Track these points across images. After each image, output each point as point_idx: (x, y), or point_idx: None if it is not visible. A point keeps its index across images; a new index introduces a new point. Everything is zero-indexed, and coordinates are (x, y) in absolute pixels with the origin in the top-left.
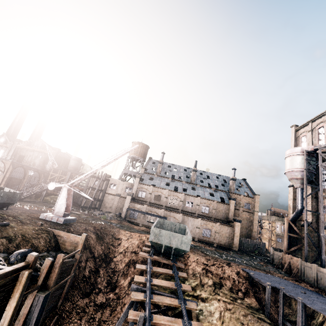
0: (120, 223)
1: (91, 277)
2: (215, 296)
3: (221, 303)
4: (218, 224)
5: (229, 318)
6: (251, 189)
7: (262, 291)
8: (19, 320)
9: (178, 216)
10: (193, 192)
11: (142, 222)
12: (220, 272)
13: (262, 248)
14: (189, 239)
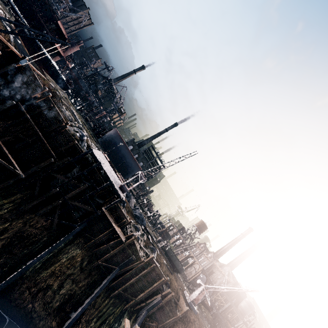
0: None
1: None
2: None
3: None
4: None
5: None
6: None
7: None
8: (152, 298)
9: None
10: None
11: None
12: None
13: None
14: None
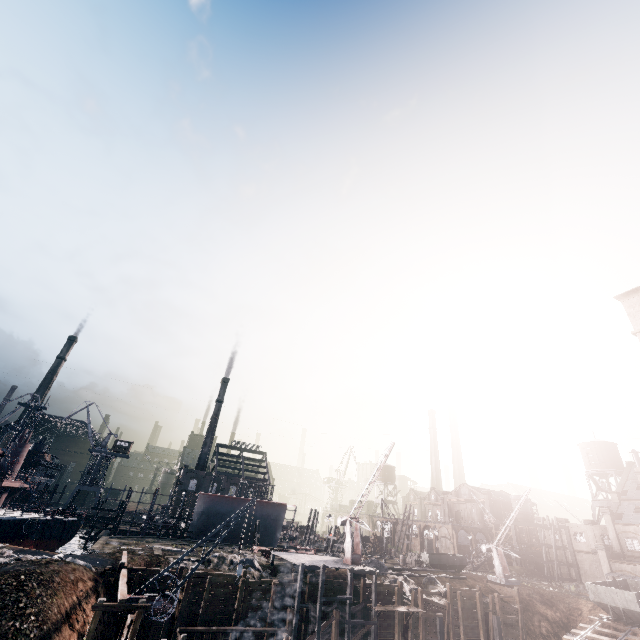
0: None
1: None
2: None
3: None
4: None
5: None
6: None
7: None
8: (490, 629)
9: None
10: None
11: None
12: None
13: None
14: (633, 595)
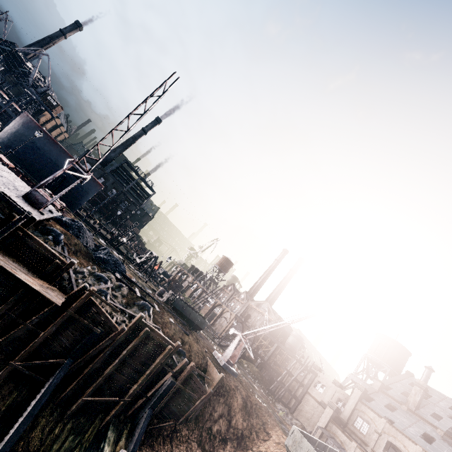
0: None
1: (217, 439)
2: None
3: None
4: None
5: None
6: None
7: None
8: (157, 385)
9: None
10: None
11: None
12: None
13: None
14: None
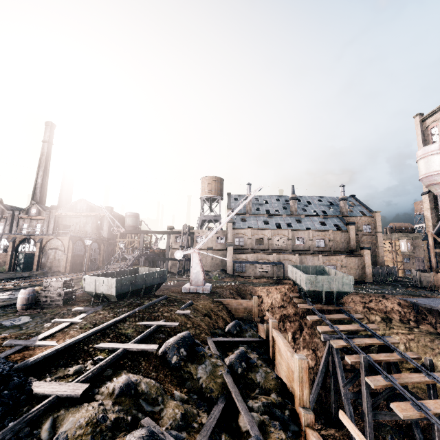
0: (235, 280)
1: None
2: (391, 330)
3: (401, 335)
4: (343, 257)
5: (416, 346)
6: (367, 207)
7: (428, 316)
8: None
9: (293, 258)
10: (300, 226)
11: (253, 274)
12: (381, 307)
13: (394, 274)
14: (351, 279)
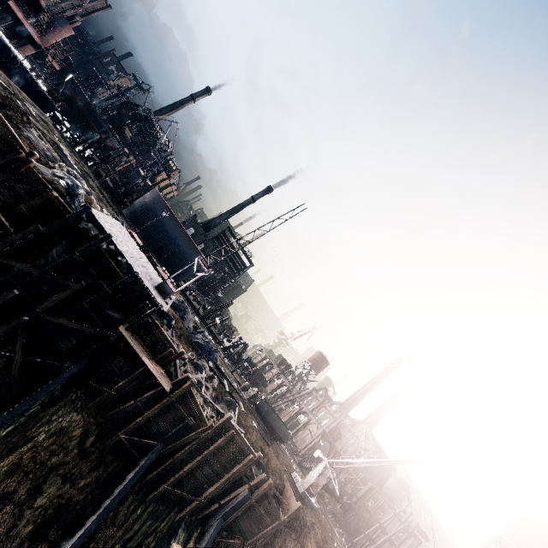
0: None
1: None
2: None
3: None
4: None
5: None
6: None
7: None
8: (232, 494)
9: None
10: None
11: None
12: None
13: None
14: None
